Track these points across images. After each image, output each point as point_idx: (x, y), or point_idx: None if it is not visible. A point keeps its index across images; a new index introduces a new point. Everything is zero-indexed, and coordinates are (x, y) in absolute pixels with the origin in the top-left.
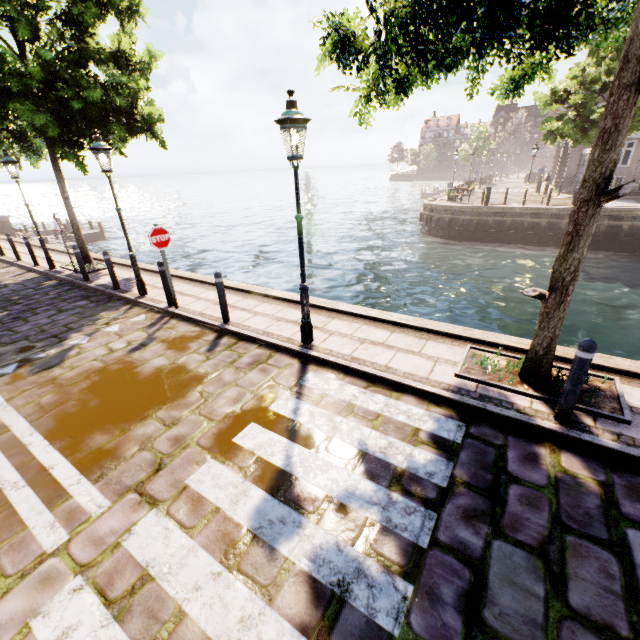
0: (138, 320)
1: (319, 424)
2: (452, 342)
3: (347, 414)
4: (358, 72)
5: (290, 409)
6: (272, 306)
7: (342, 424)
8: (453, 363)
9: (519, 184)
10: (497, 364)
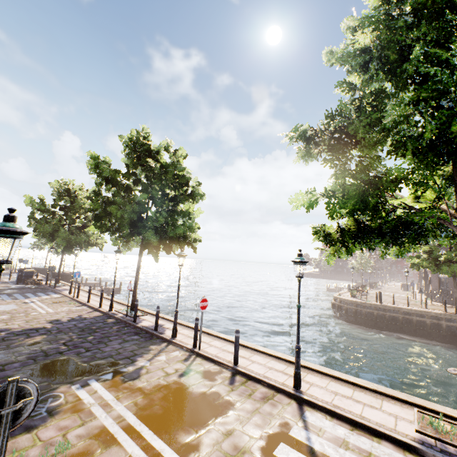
0: (176, 354)
1: (329, 452)
2: (401, 404)
3: (346, 448)
4: (330, 245)
5: (304, 437)
6: (261, 357)
7: (346, 455)
8: (409, 421)
9: (397, 290)
10: (443, 427)
